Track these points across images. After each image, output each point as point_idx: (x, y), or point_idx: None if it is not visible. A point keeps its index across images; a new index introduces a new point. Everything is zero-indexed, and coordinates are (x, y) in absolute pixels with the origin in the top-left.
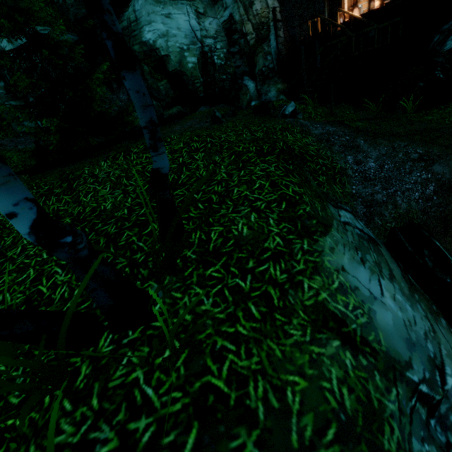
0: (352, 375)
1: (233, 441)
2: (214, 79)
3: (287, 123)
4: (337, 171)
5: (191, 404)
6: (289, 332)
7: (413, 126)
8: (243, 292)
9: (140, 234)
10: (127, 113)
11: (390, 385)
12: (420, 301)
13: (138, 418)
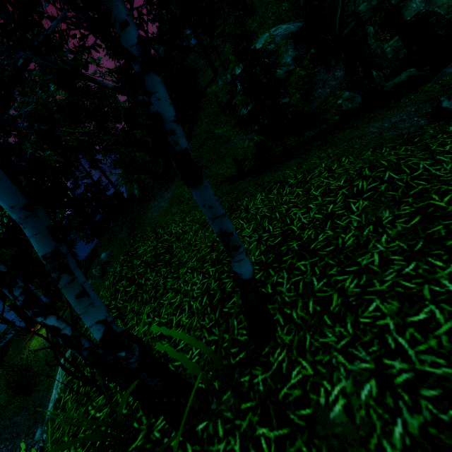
0: None
1: None
2: None
3: None
4: None
5: None
6: None
7: None
8: None
9: (240, 309)
10: (322, 108)
11: None
12: None
13: None
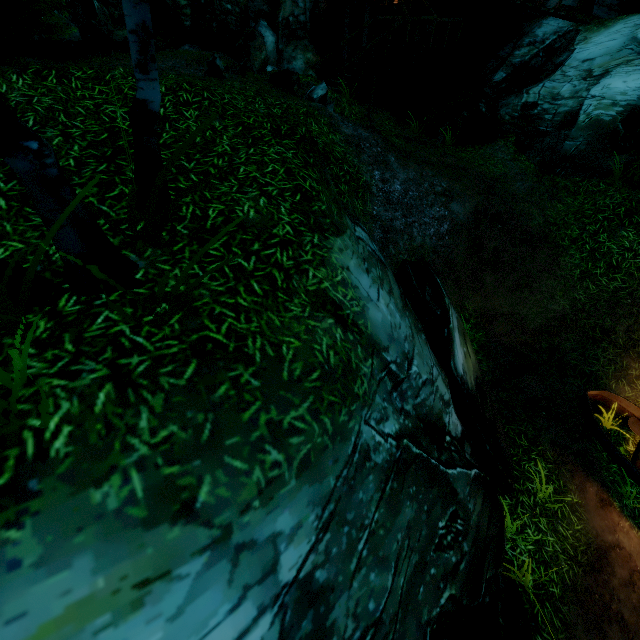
0: (339, 345)
1: (231, 372)
2: (212, 3)
3: (313, 107)
4: (361, 184)
5: (189, 349)
6: (289, 308)
7: (446, 159)
8: (246, 270)
9: (101, 196)
10: (45, 3)
11: (368, 357)
12: (409, 317)
13: (130, 356)
